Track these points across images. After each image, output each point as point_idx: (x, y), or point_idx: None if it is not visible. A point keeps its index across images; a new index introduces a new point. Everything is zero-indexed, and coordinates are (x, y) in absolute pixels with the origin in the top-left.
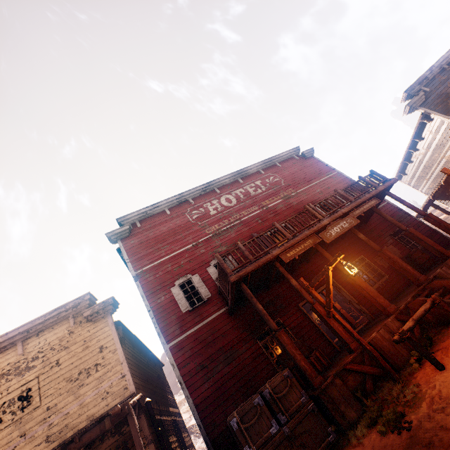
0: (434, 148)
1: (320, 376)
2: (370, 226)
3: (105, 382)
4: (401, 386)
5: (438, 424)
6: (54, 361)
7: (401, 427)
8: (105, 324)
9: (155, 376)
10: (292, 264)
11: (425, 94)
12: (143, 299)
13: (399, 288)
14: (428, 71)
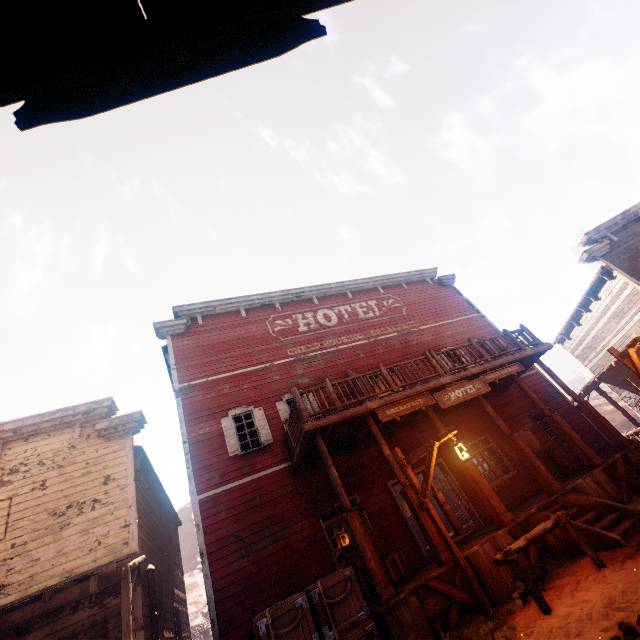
0: (611, 314)
1: (391, 587)
2: (506, 398)
3: (100, 527)
4: (493, 625)
5: None
6: (39, 480)
7: None
8: (121, 446)
9: (166, 537)
10: (392, 424)
11: (611, 244)
12: (181, 425)
13: (528, 493)
14: (620, 215)
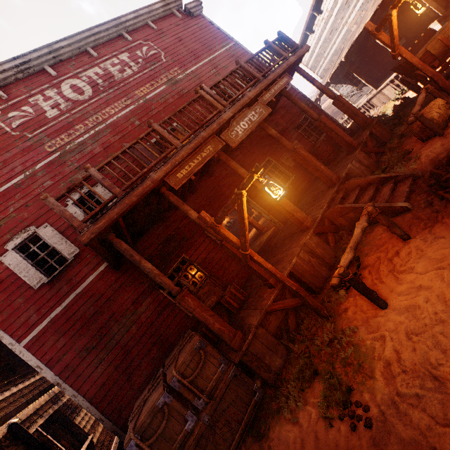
0: (338, 9)
1: (240, 333)
2: (275, 119)
3: None
4: (331, 325)
5: (424, 438)
6: None
7: (353, 415)
8: None
9: None
10: (191, 182)
11: None
12: None
13: (304, 188)
14: None
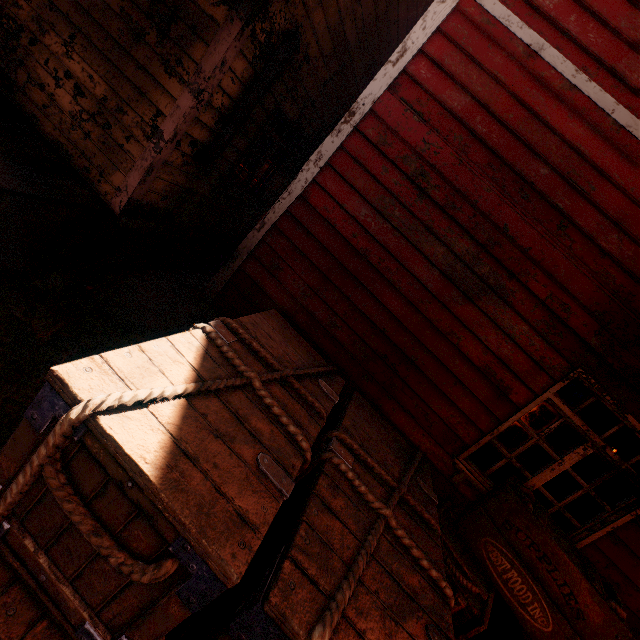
0: None
1: None
2: None
3: None
4: None
5: None
6: None
7: None
8: None
9: None
10: None
11: None
12: None
13: None
14: None
